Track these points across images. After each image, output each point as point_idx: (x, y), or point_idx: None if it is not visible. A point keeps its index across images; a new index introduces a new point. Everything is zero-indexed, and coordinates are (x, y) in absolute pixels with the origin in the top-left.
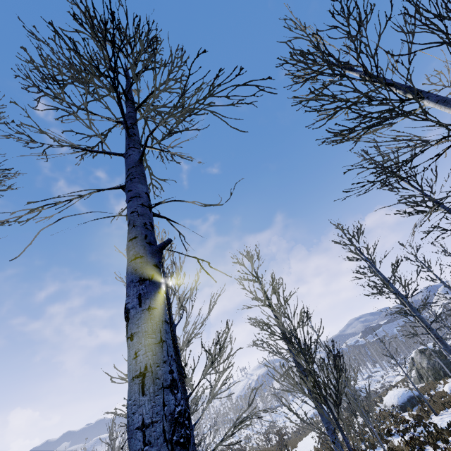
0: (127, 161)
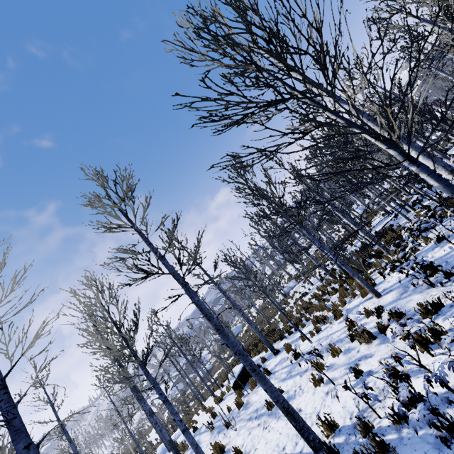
0: (67, 438)
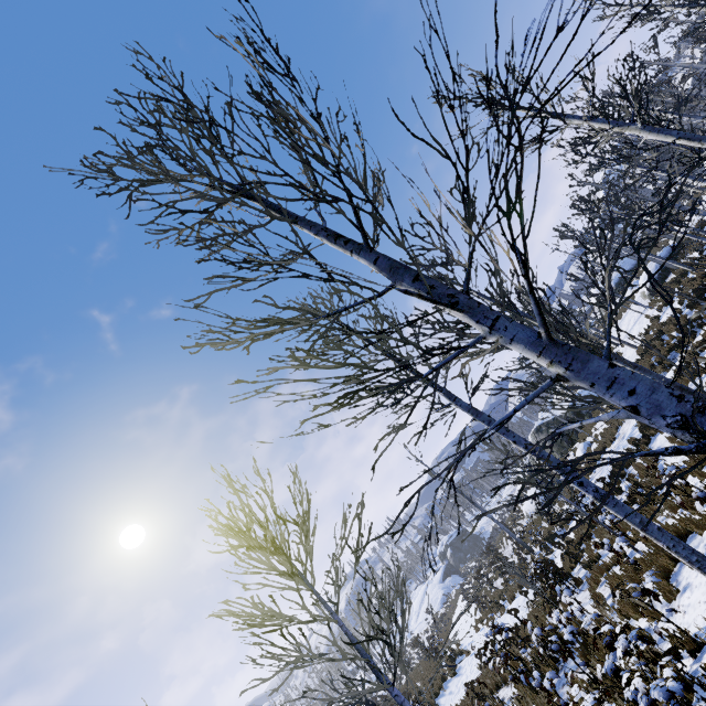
0: None
